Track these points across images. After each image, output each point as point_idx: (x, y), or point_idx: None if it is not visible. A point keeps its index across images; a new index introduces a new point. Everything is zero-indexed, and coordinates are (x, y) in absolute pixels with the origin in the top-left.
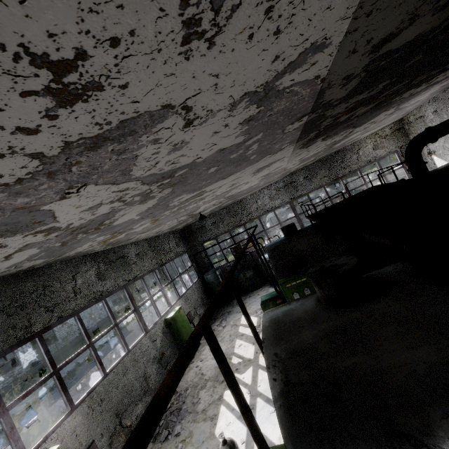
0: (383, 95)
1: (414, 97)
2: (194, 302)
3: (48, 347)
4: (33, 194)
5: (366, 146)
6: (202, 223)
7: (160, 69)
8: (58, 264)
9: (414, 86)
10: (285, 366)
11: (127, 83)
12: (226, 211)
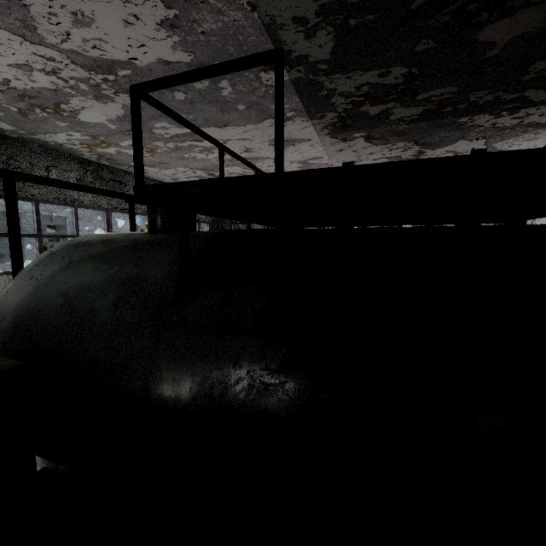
0: (422, 96)
1: (512, 137)
2: None
3: None
4: None
5: None
6: None
7: None
8: (36, 146)
9: (484, 109)
10: (66, 247)
11: None
12: None
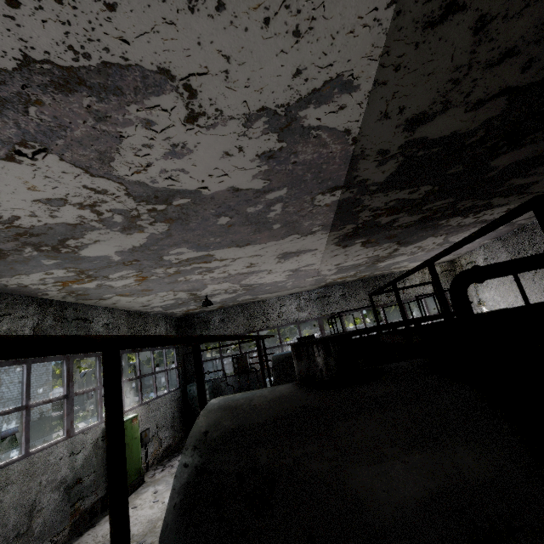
0: (427, 206)
1: (464, 231)
2: (160, 418)
3: None
4: None
5: (414, 278)
6: (208, 316)
7: (158, 7)
8: None
9: (460, 213)
10: (211, 448)
11: (115, 3)
12: (241, 309)
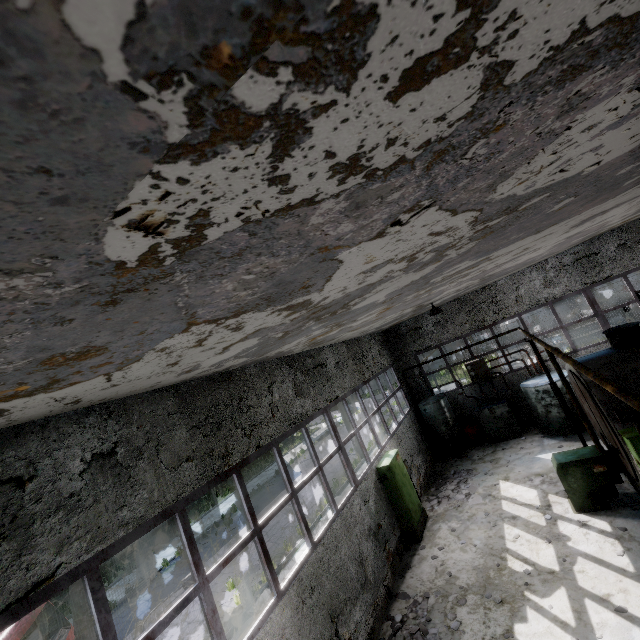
0: None
1: None
2: (409, 446)
3: None
4: (365, 215)
5: None
6: (417, 322)
7: None
8: (252, 367)
9: None
10: None
11: None
12: (458, 304)
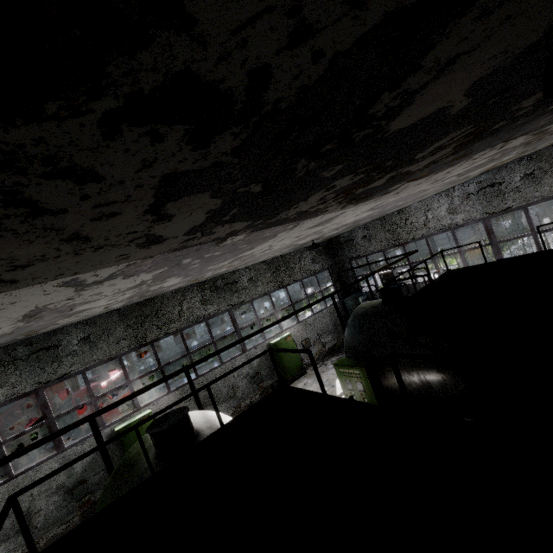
0: (422, 154)
1: None
2: (320, 328)
3: (245, 315)
4: (48, 317)
5: None
6: (351, 235)
7: None
8: (169, 293)
9: None
10: (123, 463)
11: None
12: (380, 223)
